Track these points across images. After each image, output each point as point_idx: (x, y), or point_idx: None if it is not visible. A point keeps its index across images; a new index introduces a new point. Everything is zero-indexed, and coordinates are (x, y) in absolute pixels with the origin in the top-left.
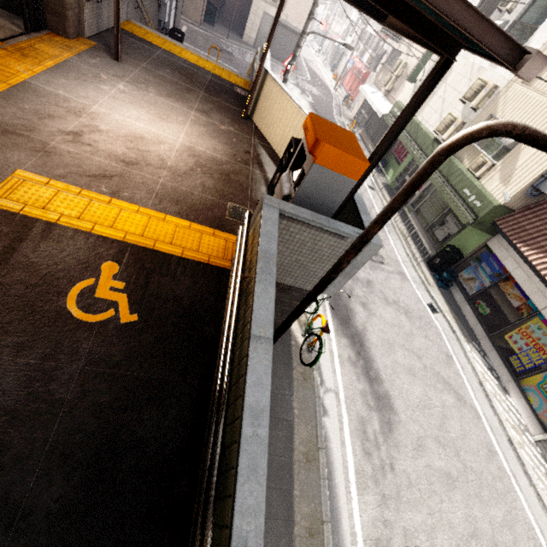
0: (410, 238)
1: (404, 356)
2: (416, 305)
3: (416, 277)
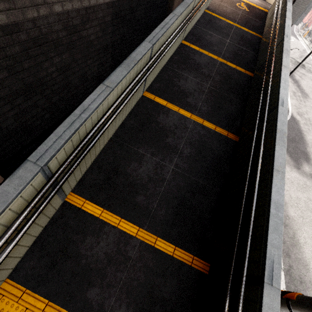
0: None
1: None
2: None
3: None
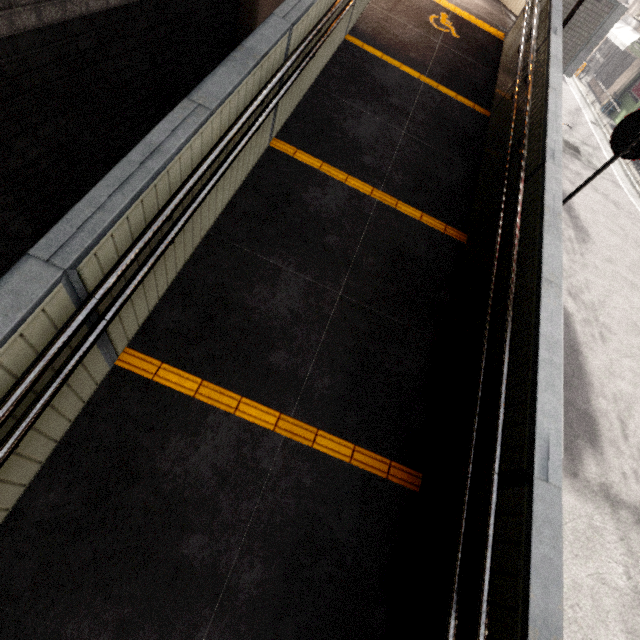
0: (634, 167)
1: (606, 222)
2: (628, 206)
3: (633, 192)
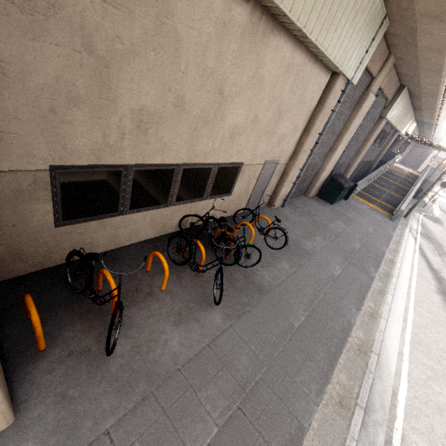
0: None
1: None
2: None
3: None
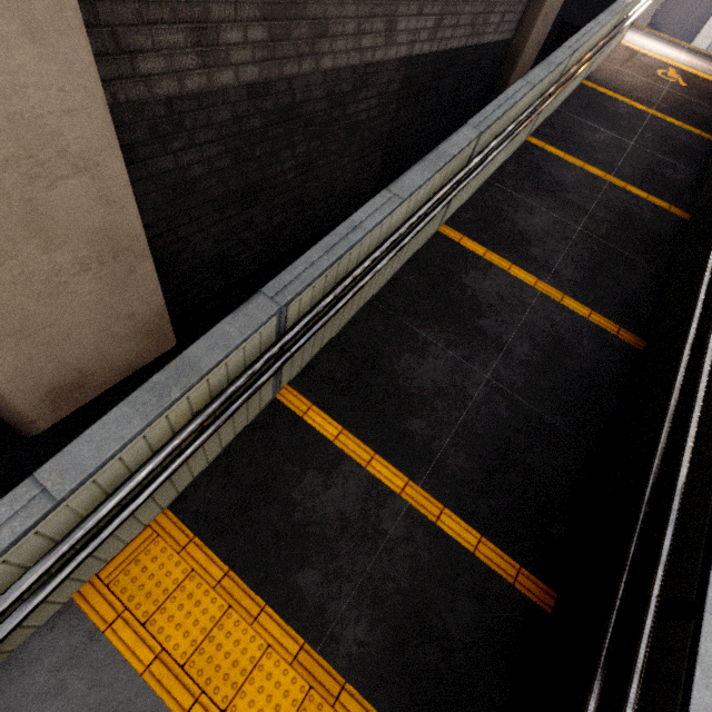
0: None
1: None
2: None
3: None
